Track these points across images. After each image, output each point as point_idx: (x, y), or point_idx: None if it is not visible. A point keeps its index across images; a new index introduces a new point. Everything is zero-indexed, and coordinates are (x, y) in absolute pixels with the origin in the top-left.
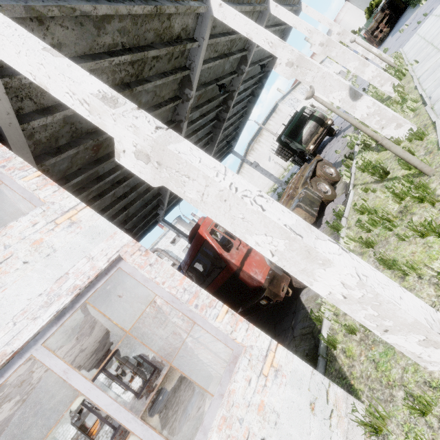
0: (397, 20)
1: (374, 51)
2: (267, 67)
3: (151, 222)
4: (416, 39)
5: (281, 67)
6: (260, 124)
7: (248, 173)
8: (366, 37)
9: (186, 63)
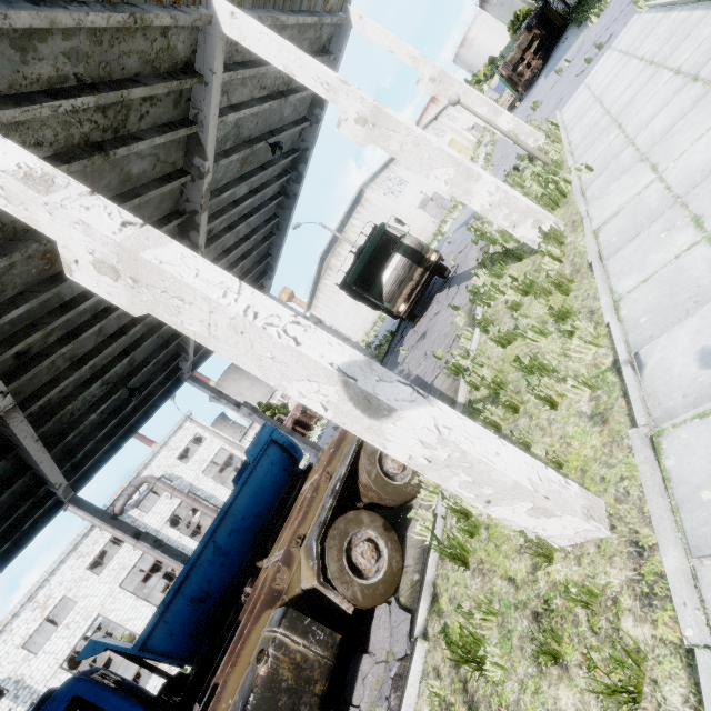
0: (553, 47)
1: (506, 118)
2: (302, 141)
3: (28, 522)
4: (585, 98)
5: (86, 271)
6: (331, 230)
7: (327, 308)
8: (505, 75)
9: None
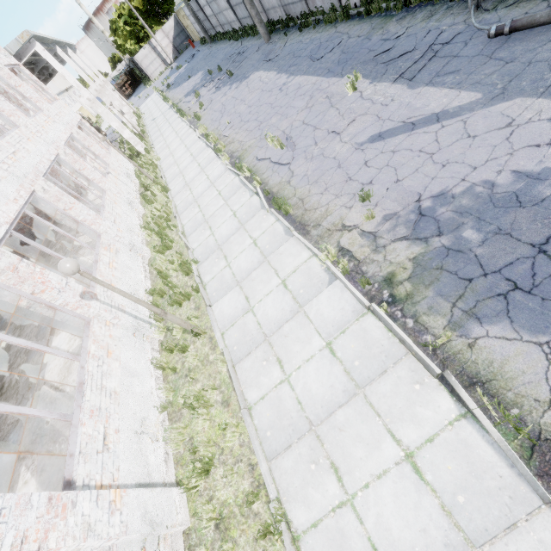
0: (137, 87)
1: (125, 101)
2: (47, 75)
3: None
4: (145, 105)
5: (92, 90)
6: None
7: None
8: (117, 88)
9: (33, 61)
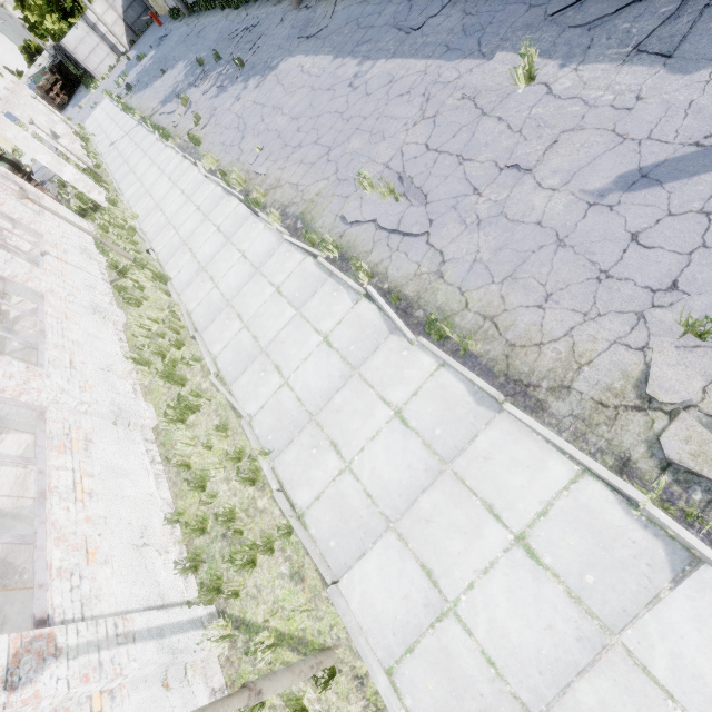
0: (74, 92)
1: (58, 115)
2: None
3: None
4: (93, 120)
5: None
6: None
7: None
8: (41, 94)
9: None
